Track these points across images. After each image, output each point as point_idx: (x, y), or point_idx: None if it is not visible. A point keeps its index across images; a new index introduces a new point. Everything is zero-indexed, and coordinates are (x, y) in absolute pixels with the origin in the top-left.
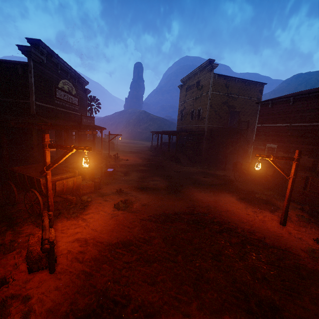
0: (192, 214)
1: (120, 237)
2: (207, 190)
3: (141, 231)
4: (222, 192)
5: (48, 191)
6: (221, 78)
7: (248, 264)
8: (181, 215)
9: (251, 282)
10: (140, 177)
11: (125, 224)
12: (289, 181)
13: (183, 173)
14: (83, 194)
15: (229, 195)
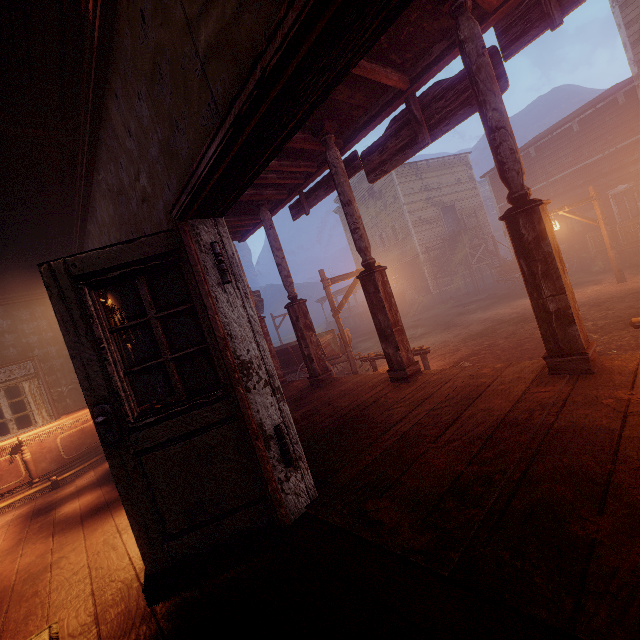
0: (505, 322)
1: (456, 357)
2: (489, 309)
3: (470, 347)
4: (512, 302)
5: (346, 339)
6: (405, 169)
7: (620, 308)
8: (494, 327)
9: (637, 310)
10: (377, 341)
11: (443, 353)
12: (601, 226)
13: (429, 317)
14: (338, 371)
15: (524, 300)
